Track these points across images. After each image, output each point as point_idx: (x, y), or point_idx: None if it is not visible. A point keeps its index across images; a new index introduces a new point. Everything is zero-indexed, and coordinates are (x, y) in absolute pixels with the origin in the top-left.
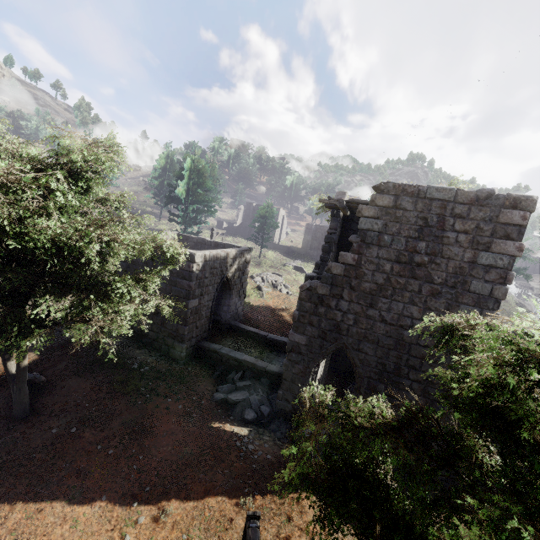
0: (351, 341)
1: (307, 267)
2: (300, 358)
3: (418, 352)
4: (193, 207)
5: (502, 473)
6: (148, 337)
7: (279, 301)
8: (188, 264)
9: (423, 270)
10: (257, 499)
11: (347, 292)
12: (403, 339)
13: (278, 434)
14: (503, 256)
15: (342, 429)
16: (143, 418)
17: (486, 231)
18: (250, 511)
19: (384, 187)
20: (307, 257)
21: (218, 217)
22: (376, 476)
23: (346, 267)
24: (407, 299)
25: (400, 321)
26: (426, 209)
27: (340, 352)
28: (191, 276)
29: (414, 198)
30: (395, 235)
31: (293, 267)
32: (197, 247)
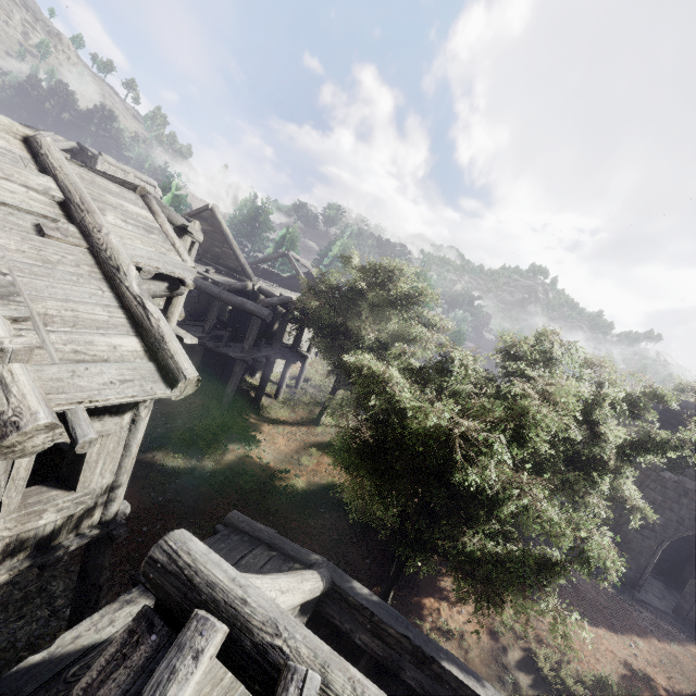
0: None
1: None
2: (653, 534)
3: None
4: None
5: None
6: None
7: None
8: None
9: None
10: (675, 644)
11: None
12: None
13: (626, 596)
14: None
15: None
16: None
17: None
18: None
19: None
20: None
21: None
22: None
23: None
24: None
25: None
26: None
27: None
28: None
29: None
30: None
31: None
32: None
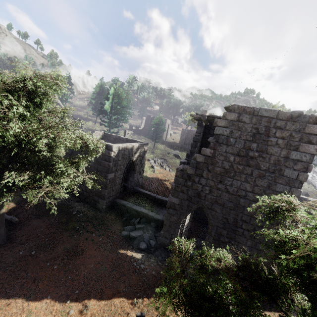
0: (207, 203)
1: (182, 155)
2: (175, 212)
3: (249, 212)
4: (114, 117)
5: (309, 307)
6: (83, 195)
7: (164, 175)
8: (108, 152)
9: (254, 161)
10: (145, 300)
11: (205, 173)
12: (240, 204)
13: (160, 258)
14: (306, 154)
15: (199, 268)
16: (77, 246)
17: (296, 138)
18: (138, 313)
19: (231, 108)
20: (182, 149)
21: (130, 123)
22: (221, 297)
23: (205, 157)
24: (243, 178)
25: (238, 192)
26: (258, 123)
27: (199, 208)
28: (110, 159)
29: (251, 115)
30: (237, 138)
31: (173, 155)
32: (115, 141)
